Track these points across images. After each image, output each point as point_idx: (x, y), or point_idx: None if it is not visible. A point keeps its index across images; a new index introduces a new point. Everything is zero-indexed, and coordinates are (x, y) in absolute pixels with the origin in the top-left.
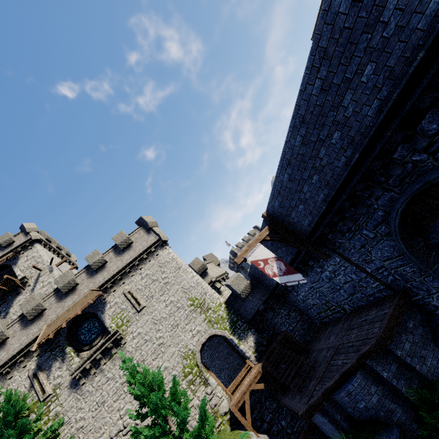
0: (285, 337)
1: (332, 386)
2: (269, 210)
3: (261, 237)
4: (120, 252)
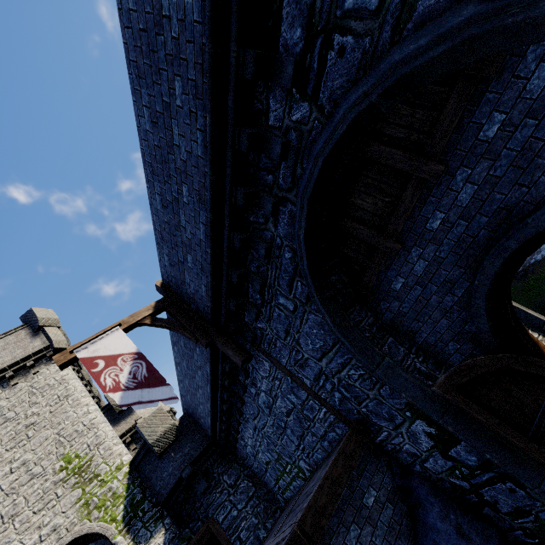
0: (206, 536)
1: None
2: (164, 276)
3: (134, 319)
4: None
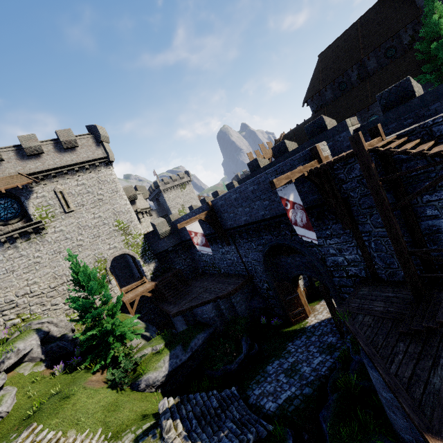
0: (177, 273)
1: (196, 305)
2: (214, 202)
3: (200, 217)
4: (61, 150)
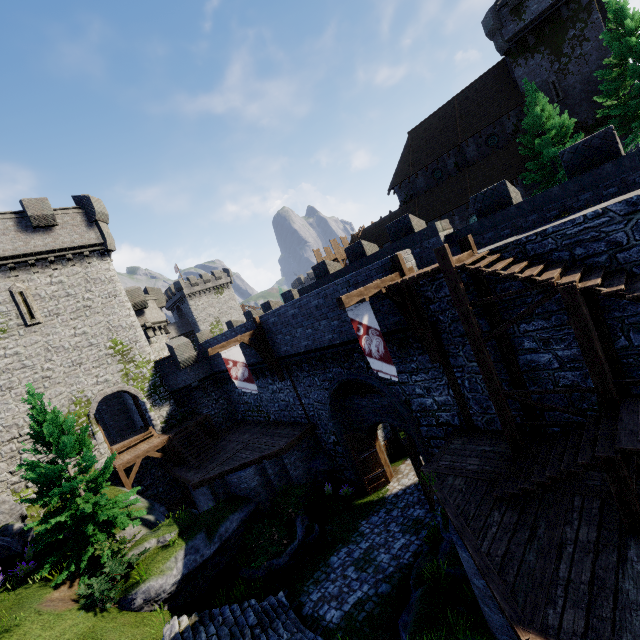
0: (204, 420)
1: (230, 470)
2: (263, 319)
3: (243, 339)
4: (28, 228)
